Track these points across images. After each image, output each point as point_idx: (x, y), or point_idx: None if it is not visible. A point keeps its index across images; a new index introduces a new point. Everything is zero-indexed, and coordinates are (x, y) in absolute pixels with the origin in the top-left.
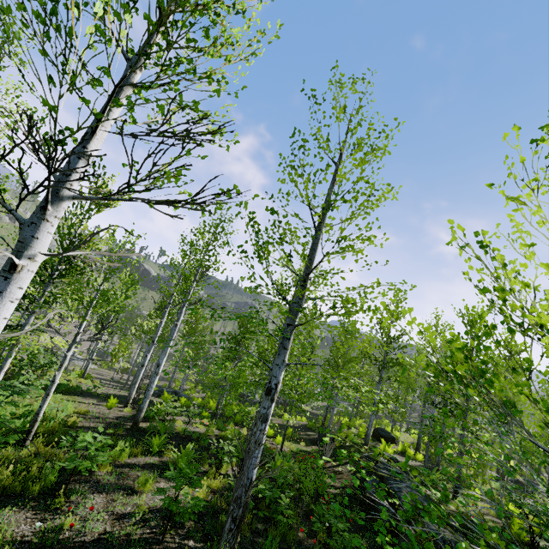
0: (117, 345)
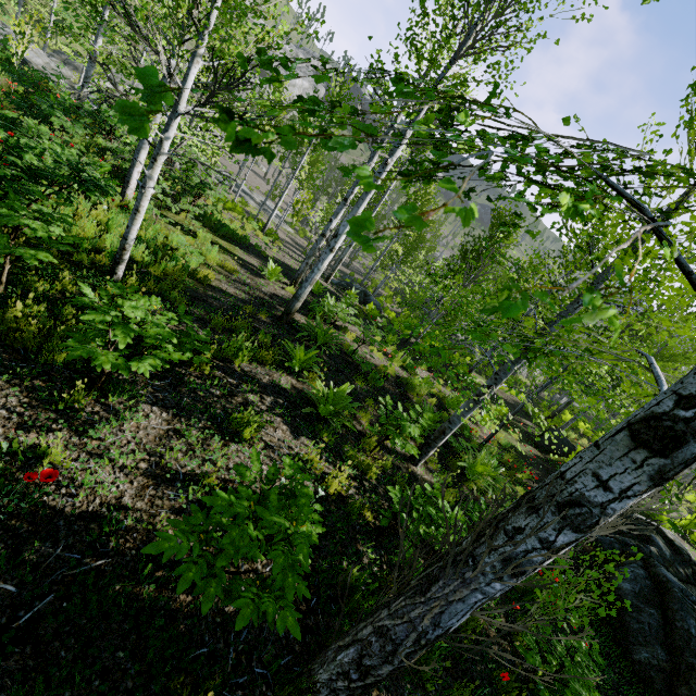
0: (302, 196)
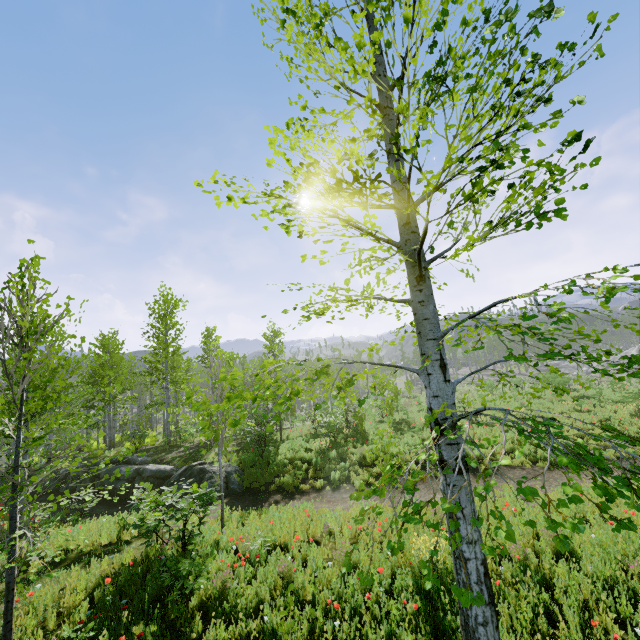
0: None
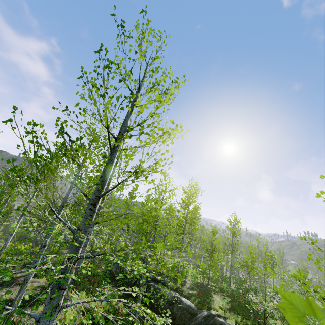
0: None
